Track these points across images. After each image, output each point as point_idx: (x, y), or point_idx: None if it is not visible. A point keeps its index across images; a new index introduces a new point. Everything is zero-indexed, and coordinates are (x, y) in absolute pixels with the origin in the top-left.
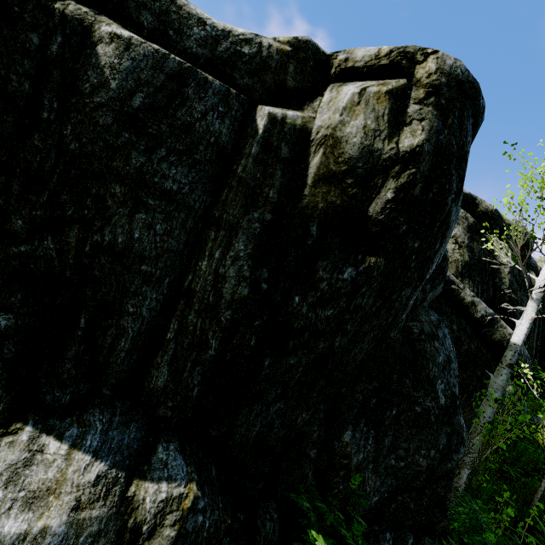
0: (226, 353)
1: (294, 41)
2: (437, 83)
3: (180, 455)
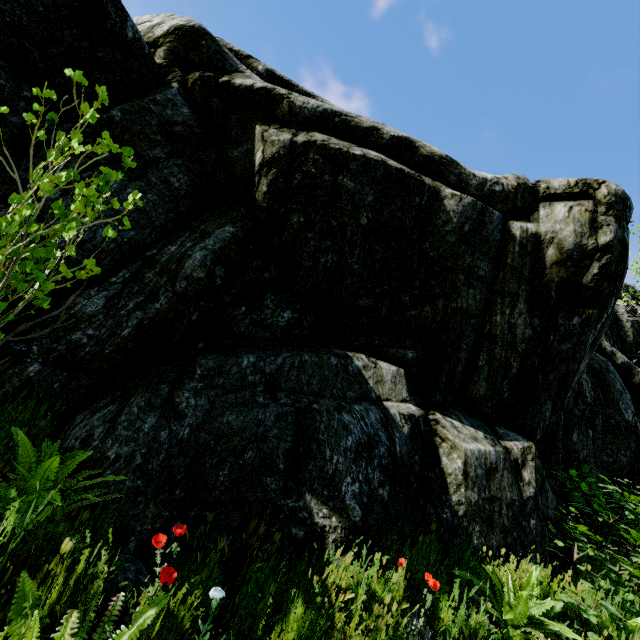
0: (524, 370)
1: (517, 179)
2: (610, 201)
3: (510, 431)
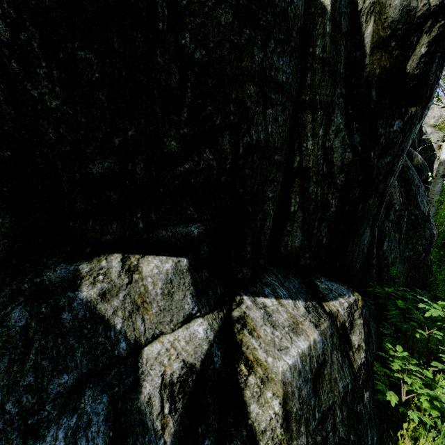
0: (344, 206)
1: None
2: None
3: (332, 282)
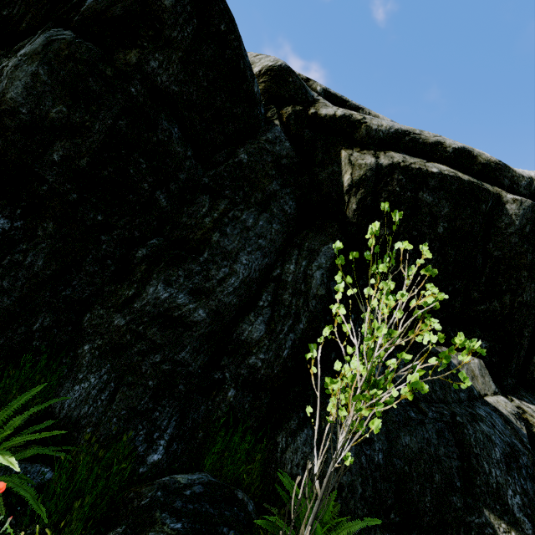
0: None
1: None
2: None
3: None
